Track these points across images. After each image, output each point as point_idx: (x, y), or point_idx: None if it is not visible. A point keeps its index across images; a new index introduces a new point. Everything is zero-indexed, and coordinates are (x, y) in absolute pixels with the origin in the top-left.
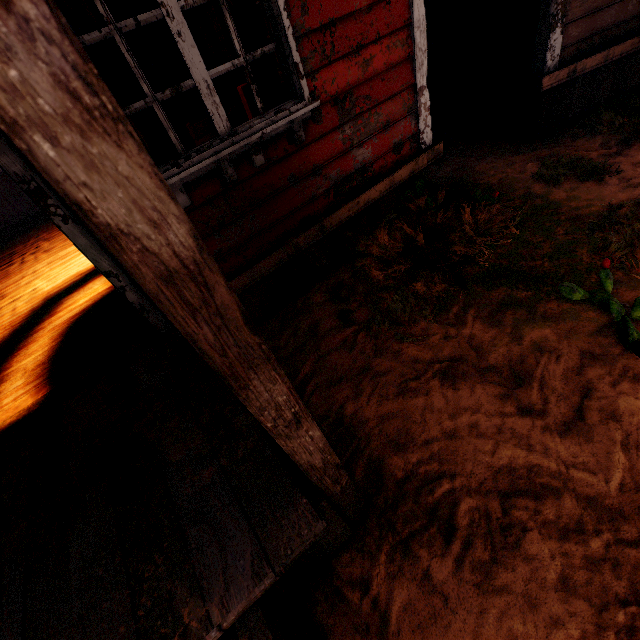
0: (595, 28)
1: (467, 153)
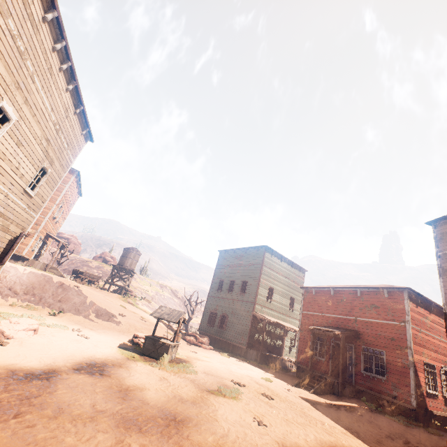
0: None
1: None
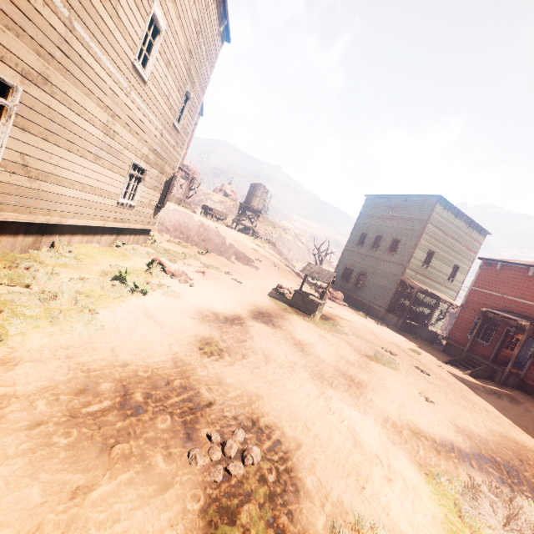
0: None
1: None
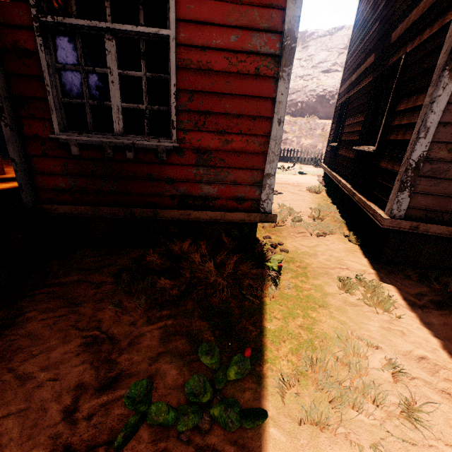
0: (445, 207)
1: (328, 243)
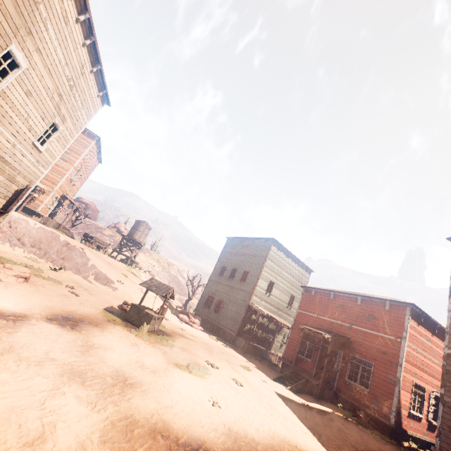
0: None
1: None
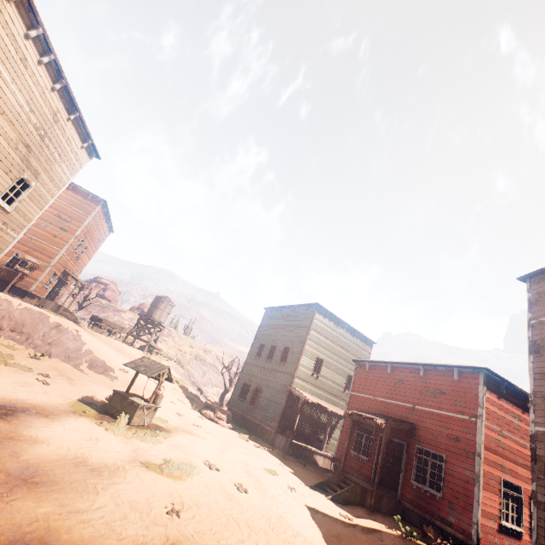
0: None
1: None
